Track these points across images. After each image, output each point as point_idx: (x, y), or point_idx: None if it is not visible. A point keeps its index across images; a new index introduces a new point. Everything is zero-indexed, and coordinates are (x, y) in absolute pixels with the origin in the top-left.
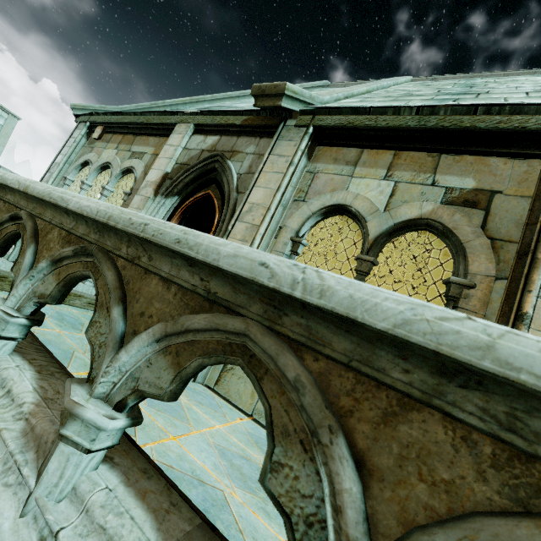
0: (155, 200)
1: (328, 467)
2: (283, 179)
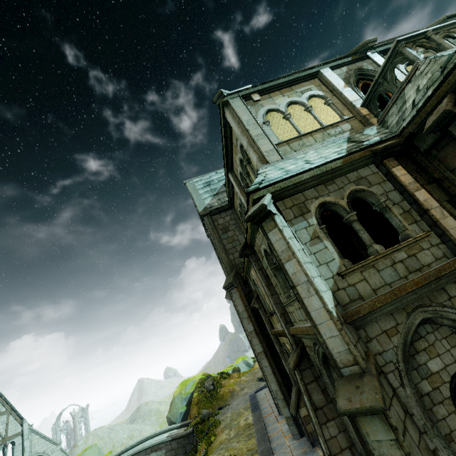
0: (355, 89)
1: None
2: None
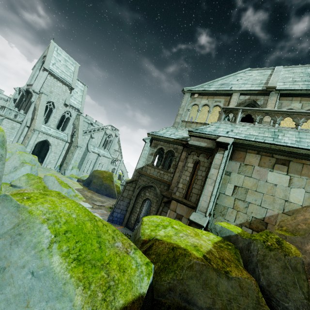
0: None
1: None
2: (275, 105)
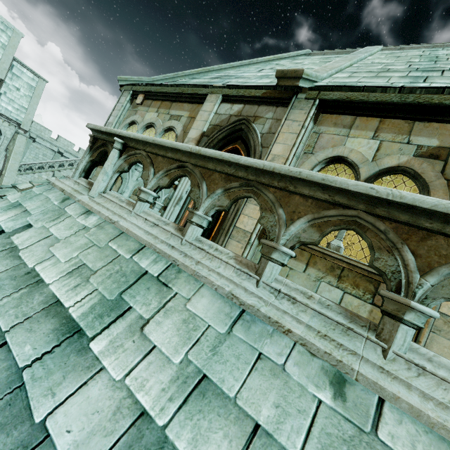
0: None
1: (400, 256)
2: (297, 138)
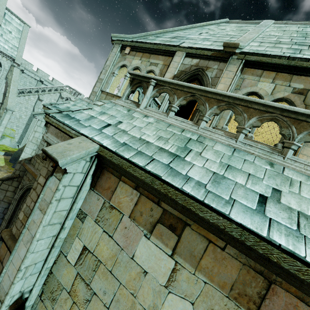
0: None
1: (290, 129)
2: (232, 81)
